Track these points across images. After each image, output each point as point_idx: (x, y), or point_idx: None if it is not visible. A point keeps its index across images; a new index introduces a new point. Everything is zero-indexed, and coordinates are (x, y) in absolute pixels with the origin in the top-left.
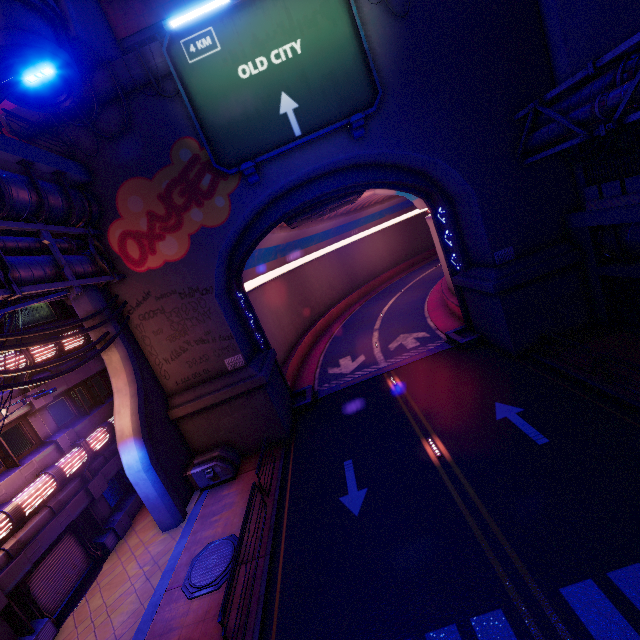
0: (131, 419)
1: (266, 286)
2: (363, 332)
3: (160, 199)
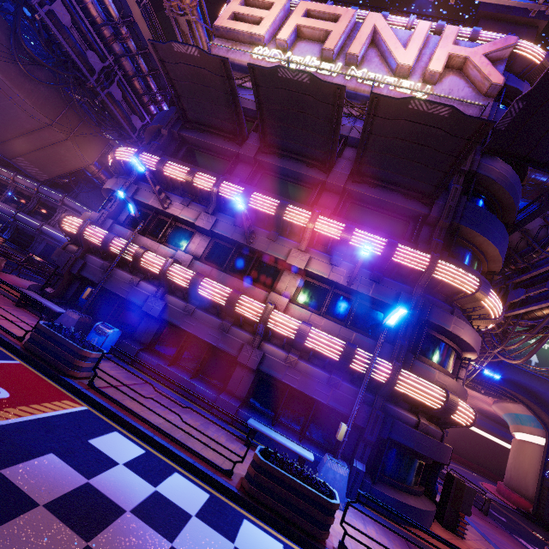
0: None
1: None
2: None
3: None
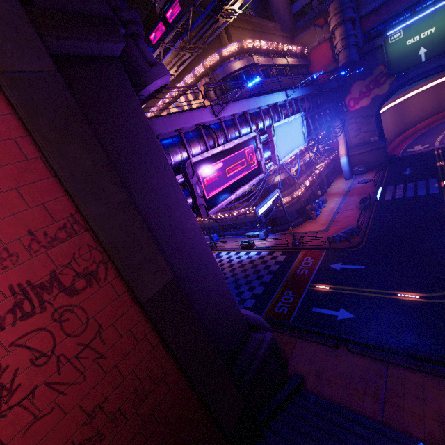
0: (344, 151)
1: (385, 112)
2: (434, 136)
3: (365, 87)
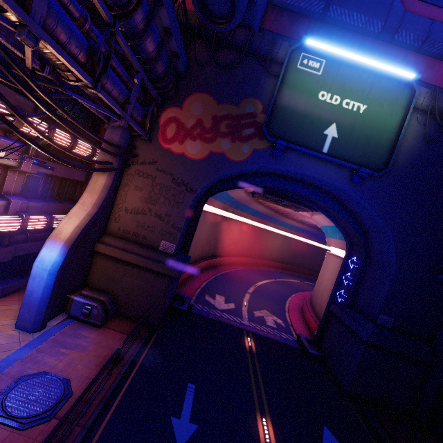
0: (74, 229)
1: (208, 214)
2: (239, 287)
3: (213, 118)
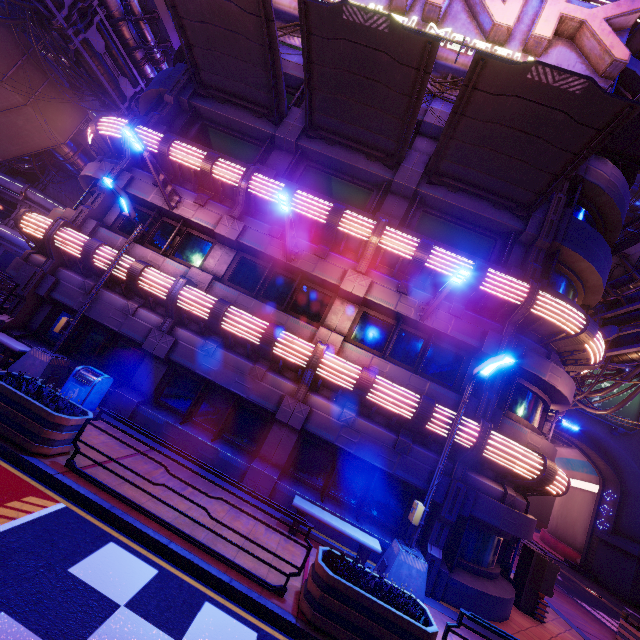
0: None
1: None
2: None
3: None
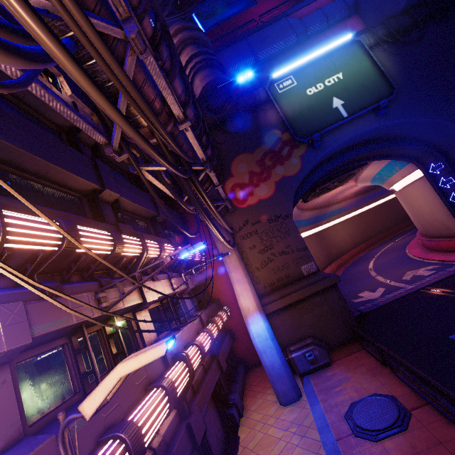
0: (253, 298)
1: None
2: (363, 279)
3: (257, 163)
